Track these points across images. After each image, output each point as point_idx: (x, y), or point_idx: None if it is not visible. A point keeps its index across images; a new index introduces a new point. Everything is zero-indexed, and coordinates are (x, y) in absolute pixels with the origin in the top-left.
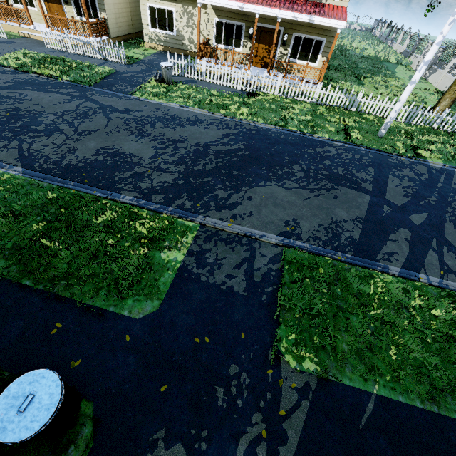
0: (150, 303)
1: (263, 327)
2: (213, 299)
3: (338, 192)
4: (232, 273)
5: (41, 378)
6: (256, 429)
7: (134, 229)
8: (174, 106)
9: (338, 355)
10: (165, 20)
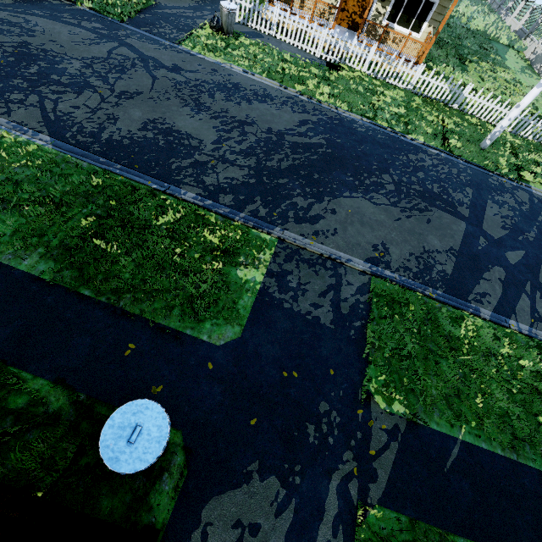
0: (231, 328)
1: (353, 365)
2: (298, 330)
3: (432, 215)
4: (318, 301)
5: (145, 409)
6: (348, 467)
7: (203, 237)
8: (237, 70)
9: (426, 400)
10: None
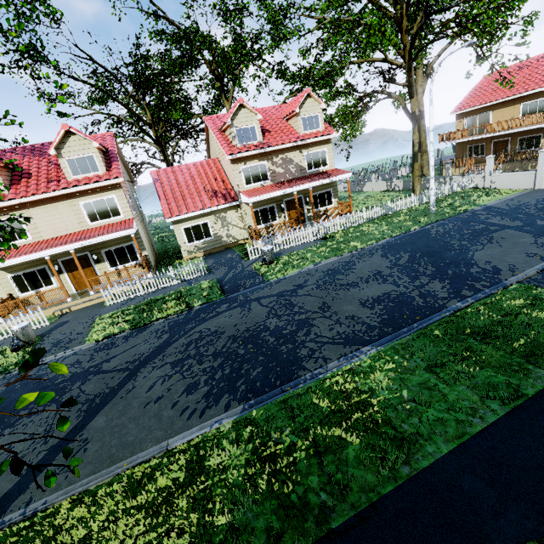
0: None
1: None
2: None
3: (497, 236)
4: None
5: None
6: None
7: (516, 305)
8: (311, 267)
9: None
10: (201, 231)
